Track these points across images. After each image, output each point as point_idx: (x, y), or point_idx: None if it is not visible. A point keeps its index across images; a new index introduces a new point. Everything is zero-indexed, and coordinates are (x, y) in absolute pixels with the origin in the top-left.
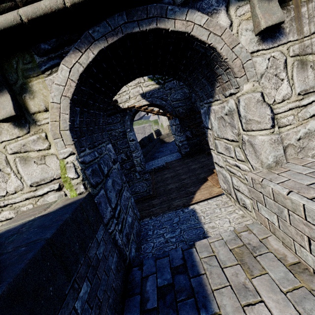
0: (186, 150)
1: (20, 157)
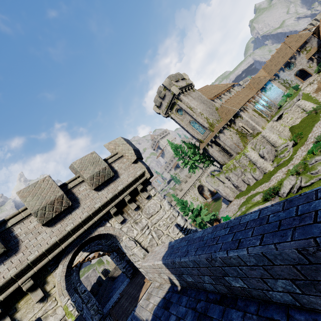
0: (131, 271)
1: (43, 317)
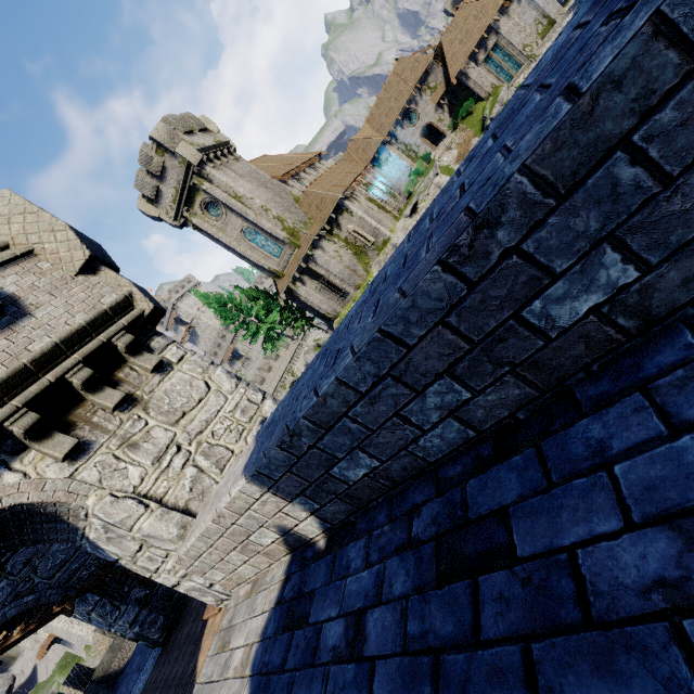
0: (159, 623)
1: None
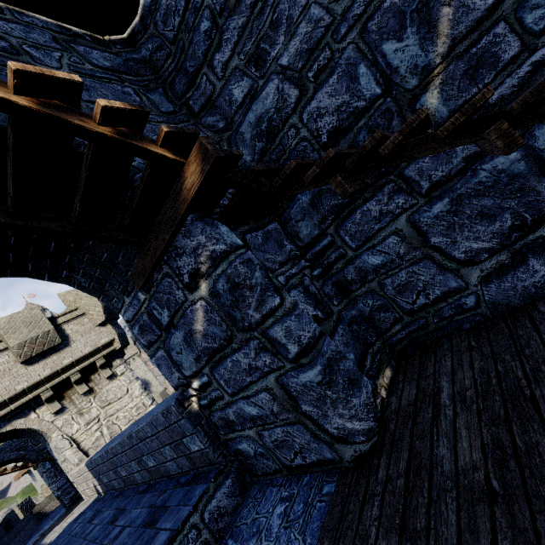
0: (71, 495)
1: None
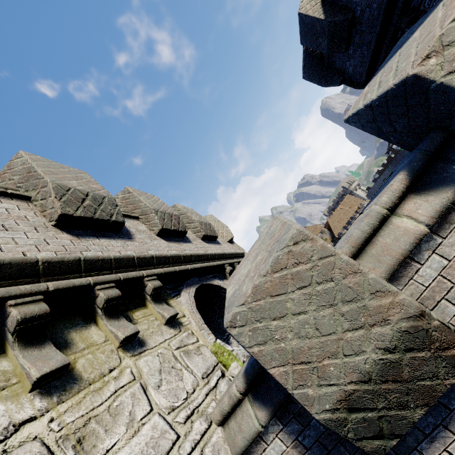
0: None
1: (183, 351)
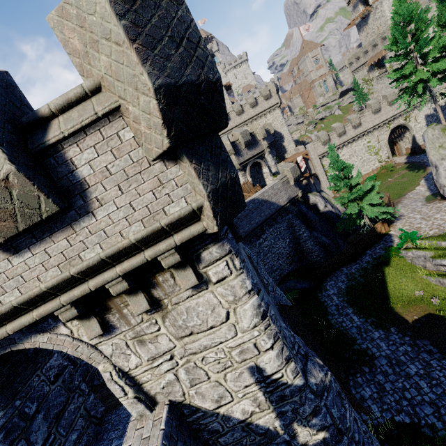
0: None
1: None
